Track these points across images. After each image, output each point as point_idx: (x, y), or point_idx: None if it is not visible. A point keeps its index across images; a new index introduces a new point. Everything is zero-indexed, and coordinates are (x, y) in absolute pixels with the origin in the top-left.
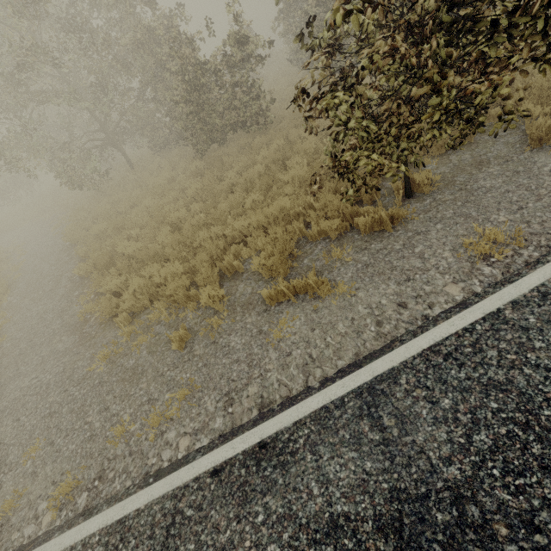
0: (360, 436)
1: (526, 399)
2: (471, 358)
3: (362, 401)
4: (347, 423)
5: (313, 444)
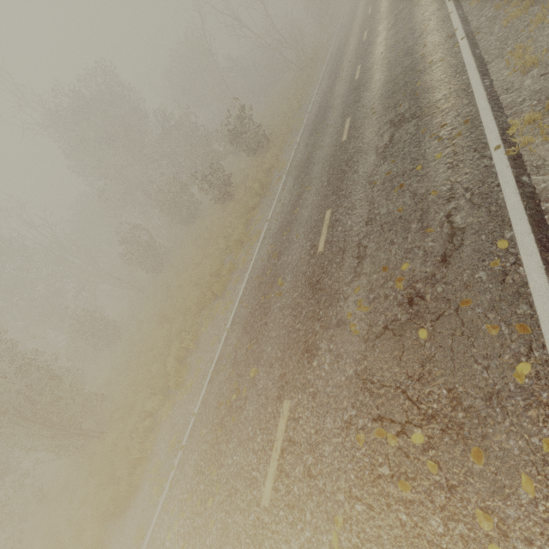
0: None
1: None
2: None
3: None
4: None
5: None
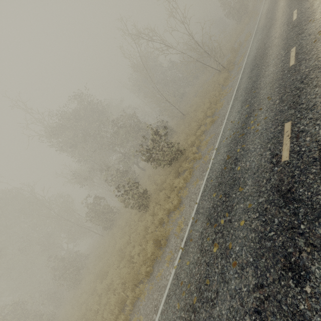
0: None
1: None
2: None
3: None
4: None
5: None
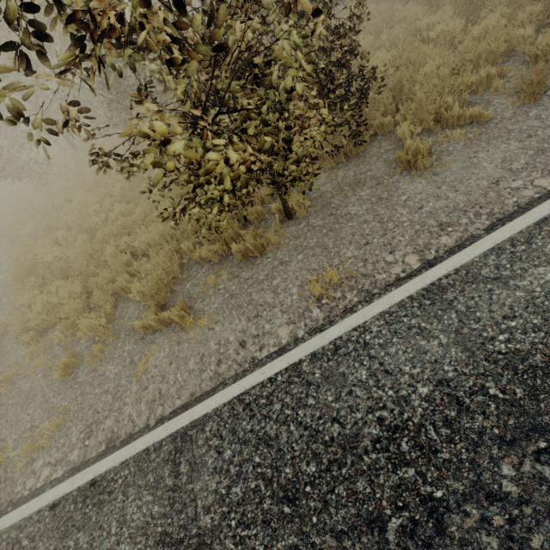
0: (160, 480)
1: (280, 456)
2: (261, 410)
3: (174, 446)
4: (156, 466)
5: (127, 485)
